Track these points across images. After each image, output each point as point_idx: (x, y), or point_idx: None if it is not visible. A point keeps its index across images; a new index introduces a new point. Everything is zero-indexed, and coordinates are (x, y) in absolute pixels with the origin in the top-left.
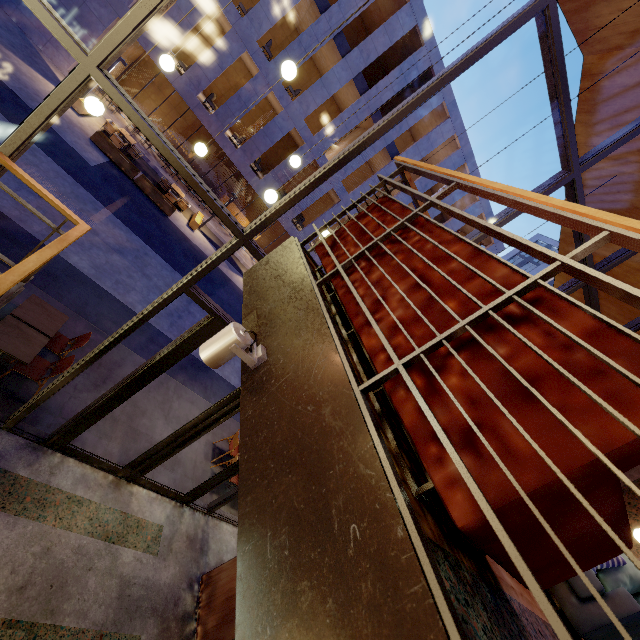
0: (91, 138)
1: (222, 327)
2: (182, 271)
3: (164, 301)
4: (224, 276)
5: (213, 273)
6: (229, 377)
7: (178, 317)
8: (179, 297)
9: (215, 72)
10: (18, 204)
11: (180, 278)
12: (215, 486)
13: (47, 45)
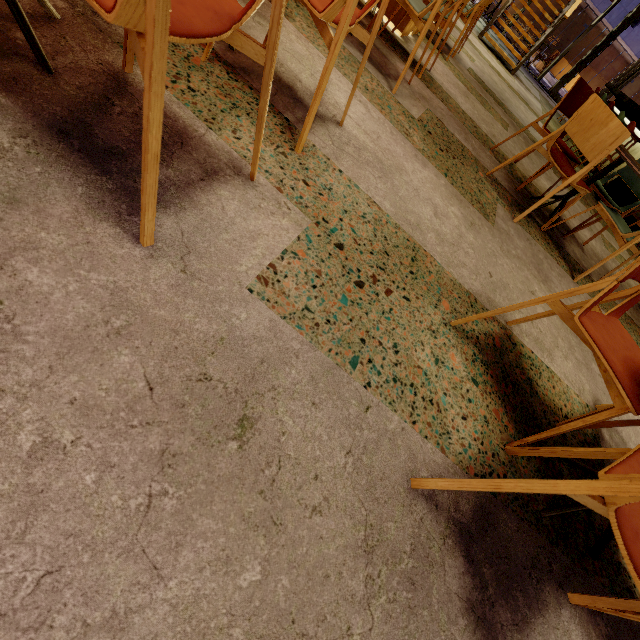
0: None
1: None
2: None
3: None
4: None
5: None
6: None
7: None
8: None
9: None
10: None
11: None
12: None
13: None
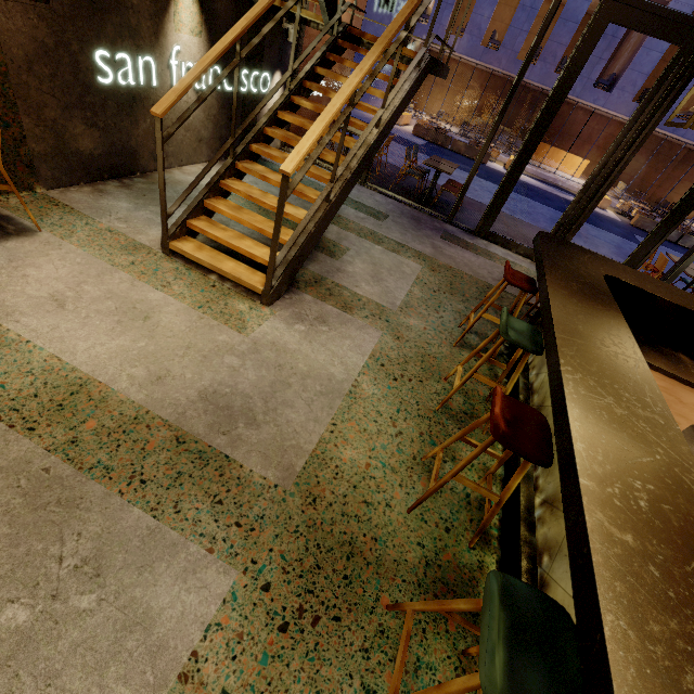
0: (412, 133)
1: (615, 7)
2: (516, 192)
3: (551, 11)
4: (559, 197)
5: (546, 195)
6: (607, 255)
7: (529, 214)
8: (522, 204)
9: (492, 5)
10: (395, 161)
11: (516, 195)
12: (643, 258)
13: (369, 99)
